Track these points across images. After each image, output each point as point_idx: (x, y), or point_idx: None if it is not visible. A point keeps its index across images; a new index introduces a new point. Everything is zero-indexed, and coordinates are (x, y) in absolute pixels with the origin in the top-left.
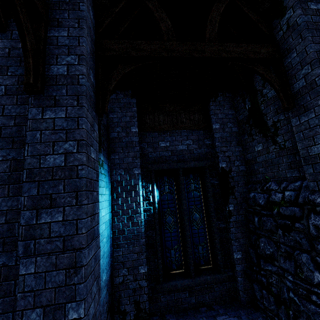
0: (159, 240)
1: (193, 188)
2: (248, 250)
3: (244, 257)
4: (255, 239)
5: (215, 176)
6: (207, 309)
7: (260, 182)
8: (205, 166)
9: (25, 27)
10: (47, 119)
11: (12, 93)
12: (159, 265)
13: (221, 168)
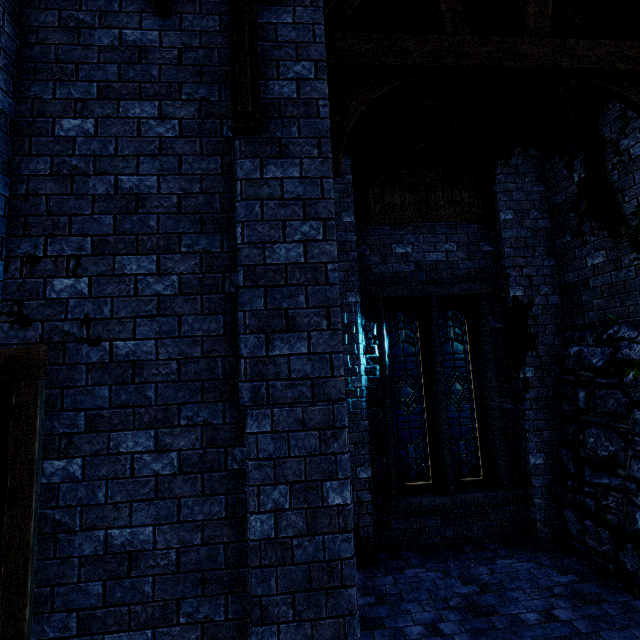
0: (391, 425)
1: (453, 335)
2: (557, 451)
3: (549, 463)
4: (576, 432)
5: (499, 314)
6: (475, 548)
7: (593, 327)
8: (480, 293)
9: (244, 5)
10: (270, 181)
11: (192, 133)
12: (391, 469)
13: (512, 299)
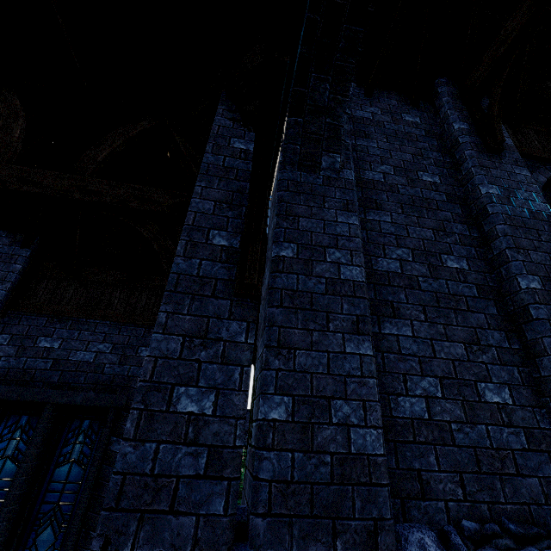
0: None
1: (77, 455)
2: None
3: None
4: None
5: None
6: None
7: None
8: (108, 406)
9: None
10: None
11: None
12: None
13: None
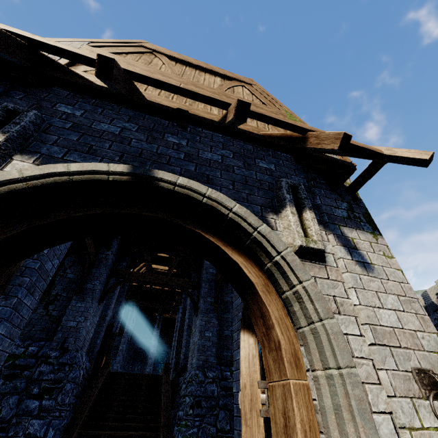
0: None
1: None
2: None
3: None
4: None
5: None
6: None
7: None
8: None
9: None
10: None
11: None
12: None
13: None
